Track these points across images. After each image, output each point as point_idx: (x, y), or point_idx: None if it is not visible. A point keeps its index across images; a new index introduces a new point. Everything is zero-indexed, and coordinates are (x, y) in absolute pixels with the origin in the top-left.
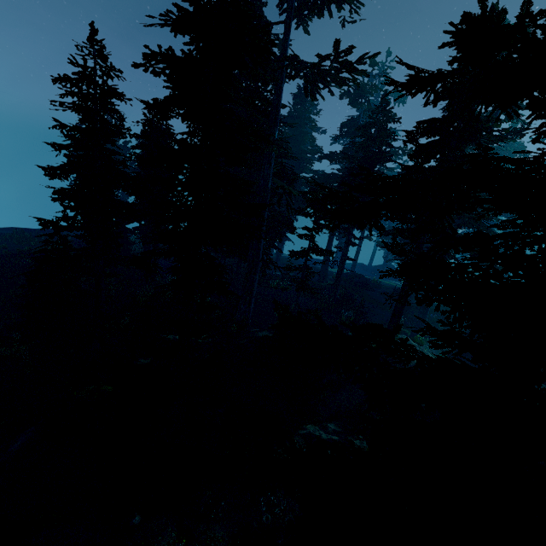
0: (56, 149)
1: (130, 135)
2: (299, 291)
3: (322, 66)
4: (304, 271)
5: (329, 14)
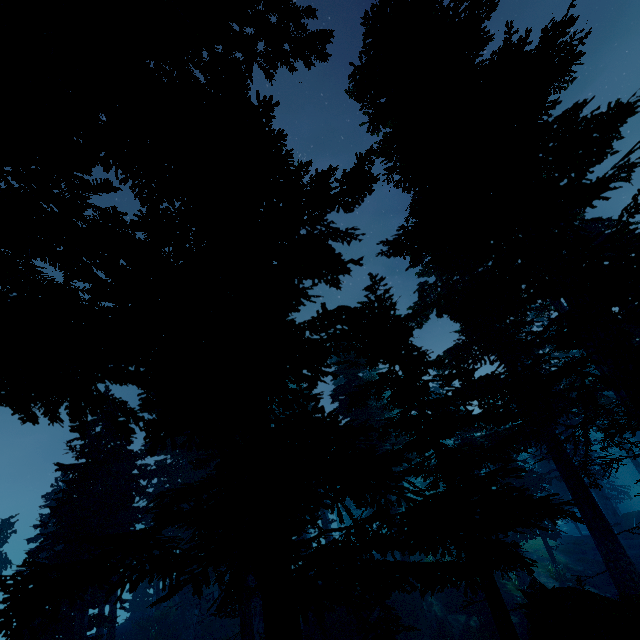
0: (69, 485)
1: (131, 456)
2: None
3: None
4: None
5: None
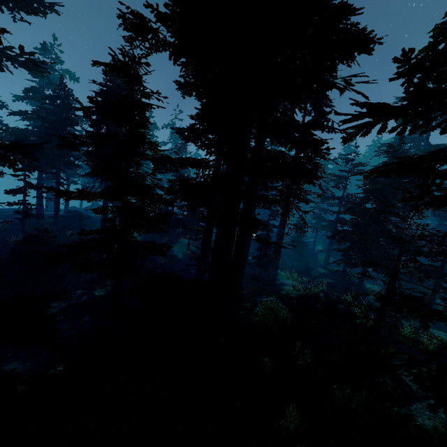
0: None
1: None
2: (24, 221)
3: (9, 55)
4: (25, 205)
5: (1, 10)
